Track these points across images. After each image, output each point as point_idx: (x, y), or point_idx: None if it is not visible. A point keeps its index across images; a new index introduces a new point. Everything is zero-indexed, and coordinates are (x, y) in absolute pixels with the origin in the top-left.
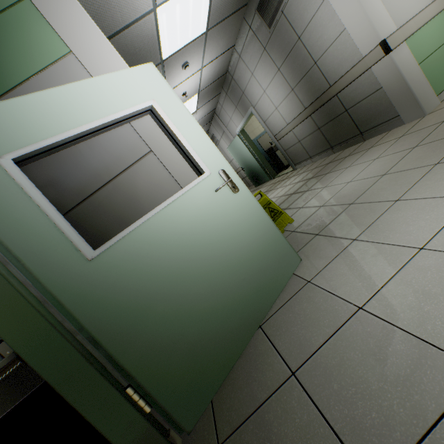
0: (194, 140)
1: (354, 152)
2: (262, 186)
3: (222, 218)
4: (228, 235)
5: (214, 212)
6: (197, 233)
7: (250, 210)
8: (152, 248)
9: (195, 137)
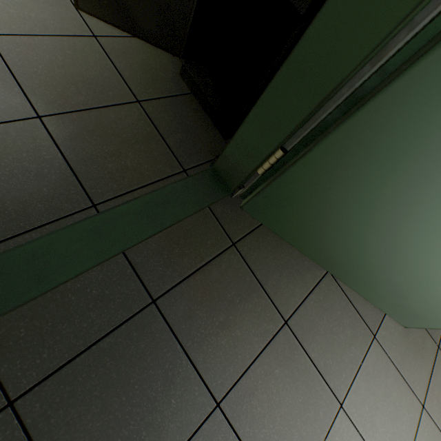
0: None
1: None
2: None
3: None
4: None
5: None
6: None
7: None
8: None
9: None
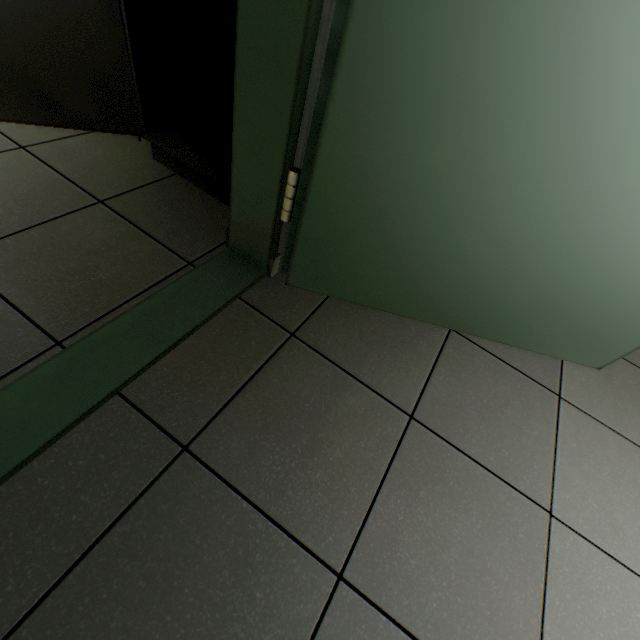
0: None
1: None
2: None
3: None
4: None
5: None
6: None
7: None
8: (614, 34)
9: None
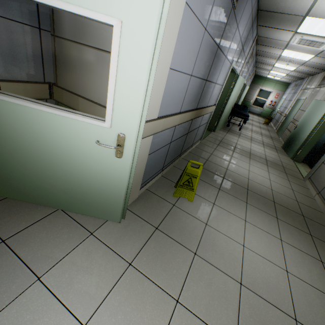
0: (125, 93)
1: (317, 243)
2: (279, 154)
3: (88, 156)
4: (82, 167)
5: (86, 148)
6: (60, 145)
7: (116, 174)
8: (23, 123)
9: (129, 92)
